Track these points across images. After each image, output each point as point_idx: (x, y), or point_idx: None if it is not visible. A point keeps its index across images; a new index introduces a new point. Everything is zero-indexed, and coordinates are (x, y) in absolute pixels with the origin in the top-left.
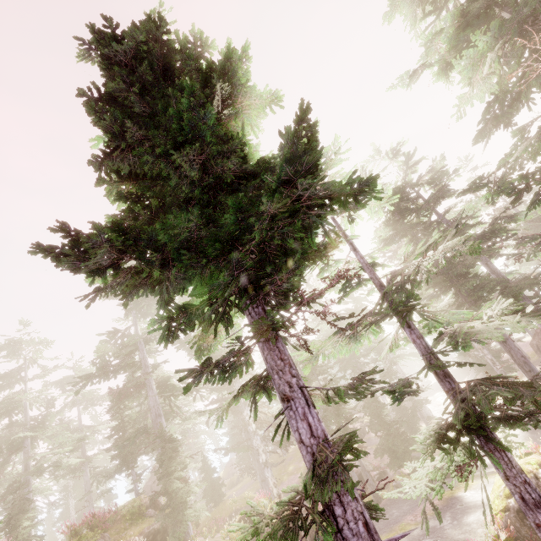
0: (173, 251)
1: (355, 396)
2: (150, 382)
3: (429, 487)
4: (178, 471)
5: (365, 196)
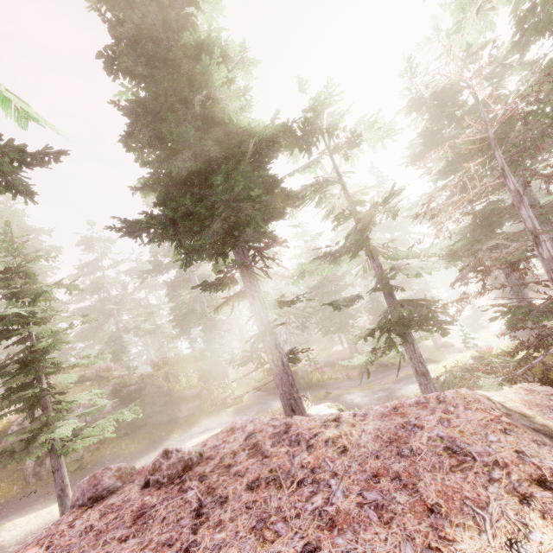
0: (179, 218)
1: (289, 306)
2: (193, 278)
3: (369, 361)
4: (217, 338)
5: (357, 138)
